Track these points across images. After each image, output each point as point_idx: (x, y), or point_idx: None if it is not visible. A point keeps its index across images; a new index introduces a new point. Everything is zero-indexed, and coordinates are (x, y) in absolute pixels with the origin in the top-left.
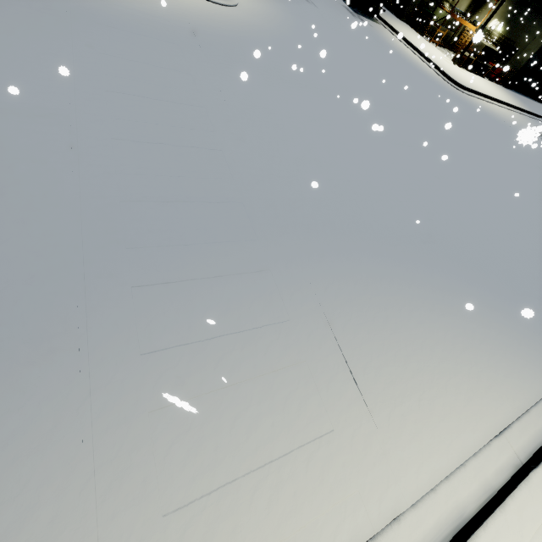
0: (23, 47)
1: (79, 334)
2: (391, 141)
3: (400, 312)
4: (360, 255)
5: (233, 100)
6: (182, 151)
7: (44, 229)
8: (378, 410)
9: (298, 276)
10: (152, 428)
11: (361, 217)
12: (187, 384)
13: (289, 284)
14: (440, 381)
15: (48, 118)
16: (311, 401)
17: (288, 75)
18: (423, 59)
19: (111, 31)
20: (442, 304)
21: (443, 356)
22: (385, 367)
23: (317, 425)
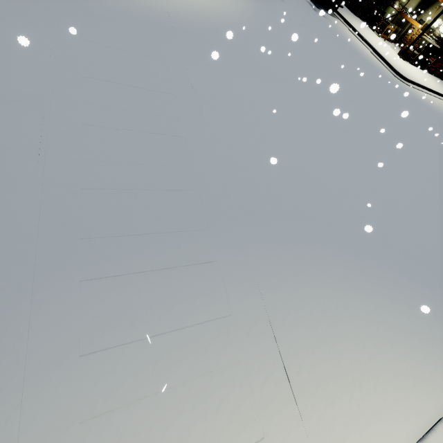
0: (10, 32)
1: (19, 334)
2: (340, 129)
3: (337, 305)
4: (303, 245)
5: (200, 87)
6: (147, 137)
7: (1, 219)
8: (308, 413)
9: (244, 267)
10: (81, 442)
11: (307, 205)
12: (122, 389)
13: (234, 276)
14: (370, 379)
15: (23, 103)
16: (244, 405)
17: (252, 65)
18: (373, 52)
19: (95, 19)
20: (376, 295)
21: (374, 352)
22: (319, 365)
23: (247, 433)
